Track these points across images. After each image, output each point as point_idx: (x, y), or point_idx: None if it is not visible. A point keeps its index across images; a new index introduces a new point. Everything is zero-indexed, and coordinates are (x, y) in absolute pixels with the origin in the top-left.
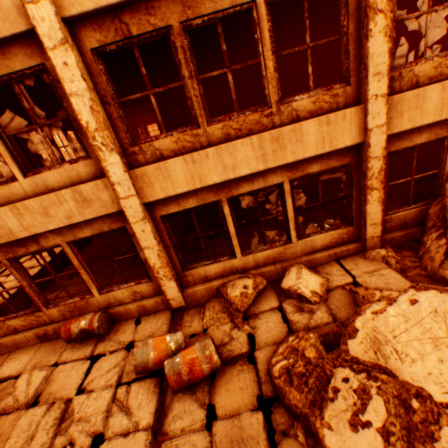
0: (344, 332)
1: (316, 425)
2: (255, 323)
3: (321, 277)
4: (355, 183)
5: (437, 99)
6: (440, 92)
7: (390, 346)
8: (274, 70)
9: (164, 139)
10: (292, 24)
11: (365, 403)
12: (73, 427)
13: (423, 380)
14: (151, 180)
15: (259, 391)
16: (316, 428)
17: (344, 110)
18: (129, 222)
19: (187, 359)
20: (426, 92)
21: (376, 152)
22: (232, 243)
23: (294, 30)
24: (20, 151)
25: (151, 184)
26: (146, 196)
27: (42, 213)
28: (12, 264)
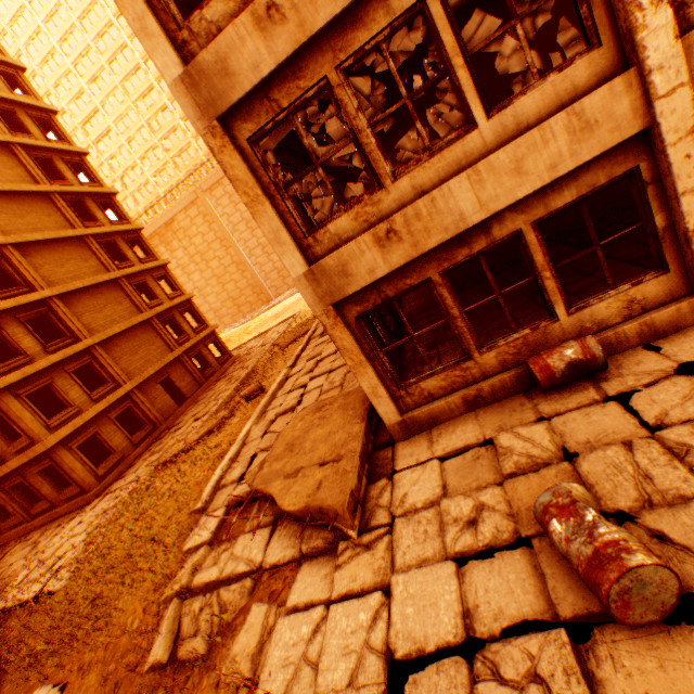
0: None
1: None
2: None
3: None
4: None
5: None
6: None
7: None
8: None
9: None
10: None
11: None
12: None
13: None
14: None
15: None
16: None
17: None
18: (663, 145)
19: None
20: None
21: None
22: None
23: None
24: (322, 197)
25: None
26: None
27: (510, 172)
28: (442, 282)
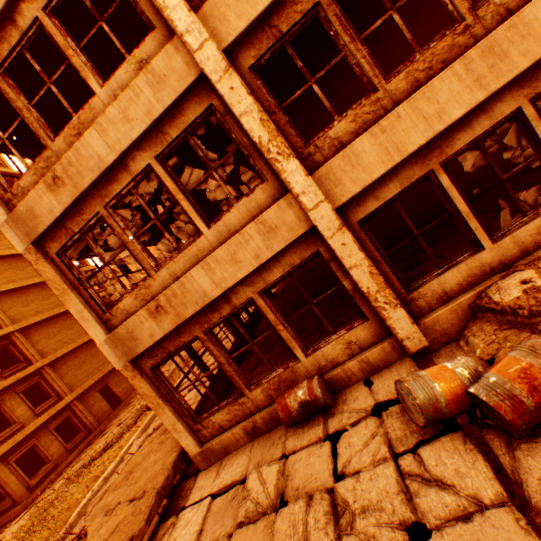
0: None
1: None
2: None
3: None
4: None
5: None
6: None
7: None
8: None
9: (338, 124)
10: (411, 0)
11: None
12: (360, 521)
13: None
14: (337, 176)
15: None
16: None
17: None
18: (324, 238)
19: (512, 373)
20: None
21: None
22: (467, 229)
23: (412, 12)
24: None
25: (338, 181)
26: (336, 198)
27: (230, 262)
28: (208, 337)
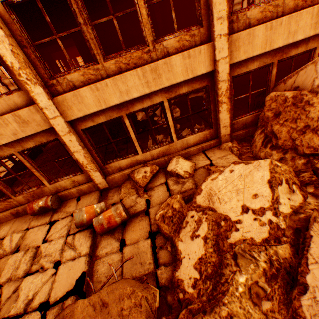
0: (195, 192)
1: (175, 240)
2: (151, 193)
3: (191, 162)
4: (212, 99)
5: (263, 37)
6: (264, 31)
7: (216, 196)
8: (148, 16)
9: (74, 73)
10: None
11: (199, 226)
12: (42, 260)
13: (228, 211)
14: (69, 104)
15: (150, 229)
16: (175, 242)
17: (199, 47)
18: (60, 135)
19: (106, 216)
20: (255, 31)
21: (223, 77)
22: (134, 145)
23: None
24: None
25: (70, 107)
26: (68, 116)
27: None
28: None
